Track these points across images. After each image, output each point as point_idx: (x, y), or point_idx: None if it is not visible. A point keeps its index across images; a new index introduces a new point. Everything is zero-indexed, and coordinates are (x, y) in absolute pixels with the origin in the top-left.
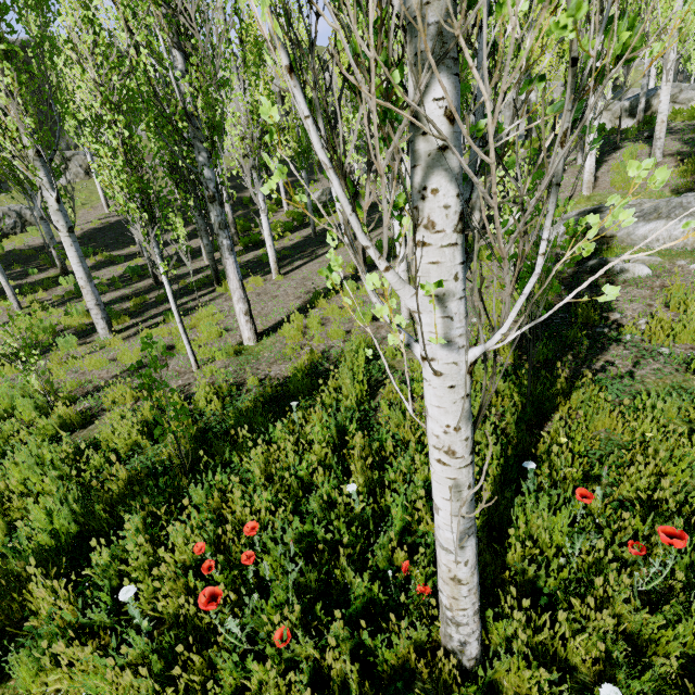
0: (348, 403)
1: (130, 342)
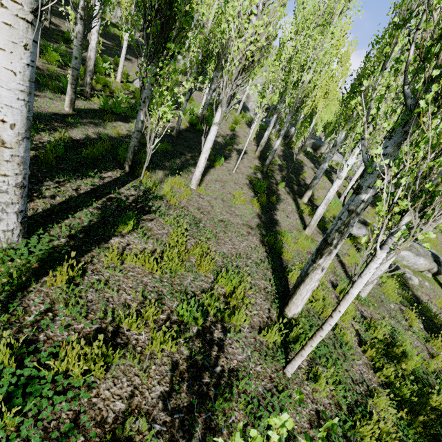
0: None
1: (92, 276)
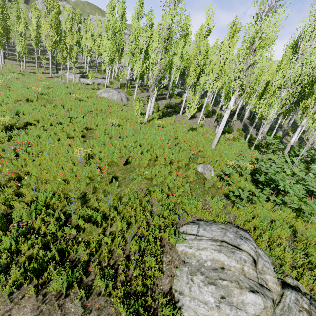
0: (8, 67)
1: None
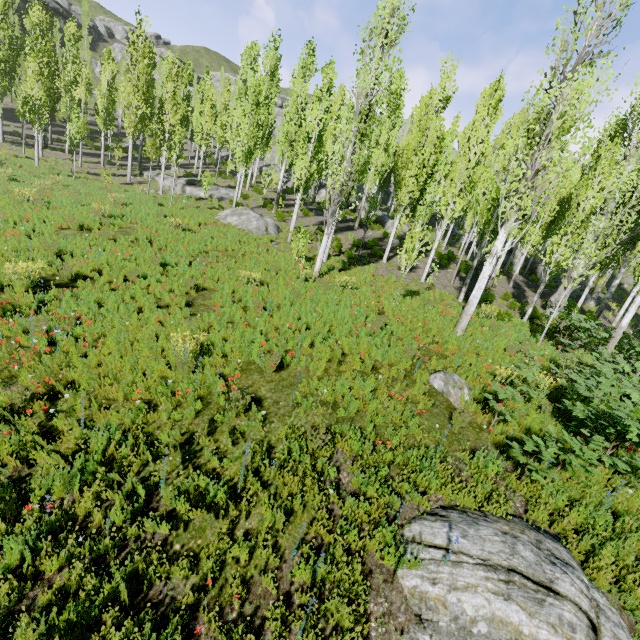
0: (48, 164)
1: (9, 146)
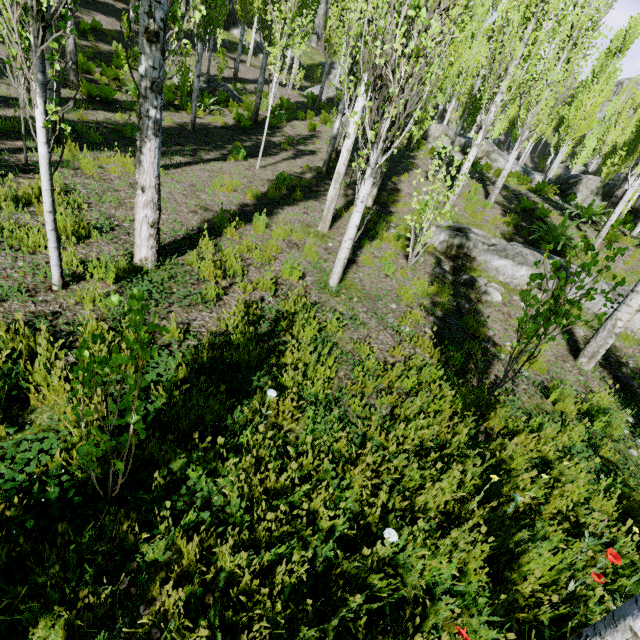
0: (312, 390)
1: None
